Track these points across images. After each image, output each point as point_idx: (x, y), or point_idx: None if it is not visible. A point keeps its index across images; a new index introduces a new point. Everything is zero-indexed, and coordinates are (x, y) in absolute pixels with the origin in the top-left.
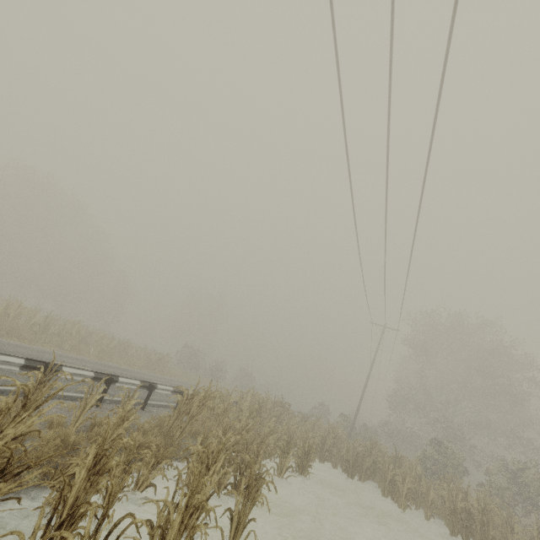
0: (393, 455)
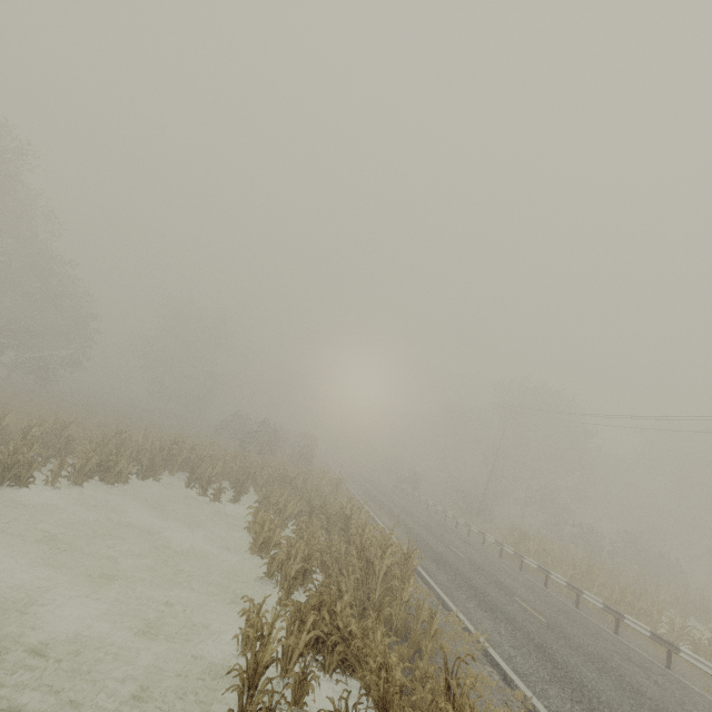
0: (611, 562)
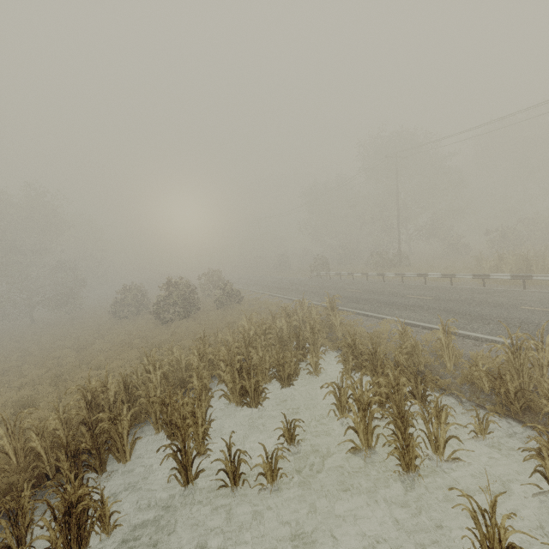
0: None
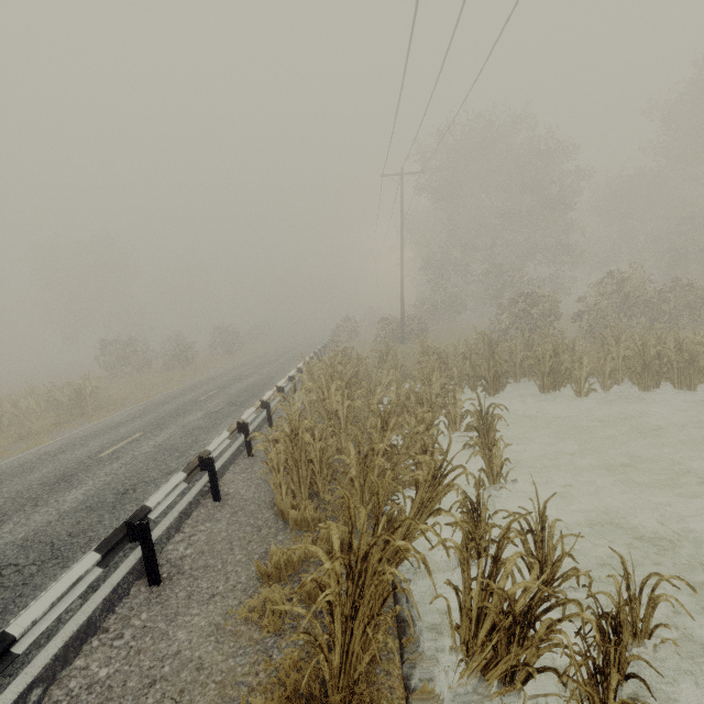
0: (520, 338)
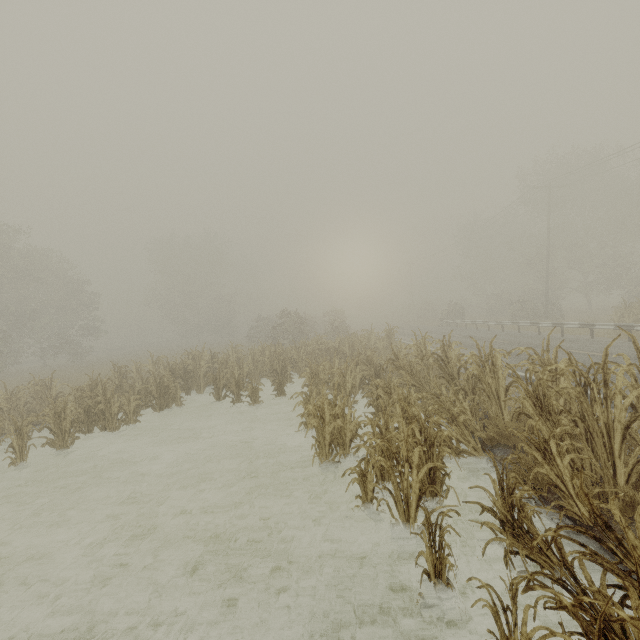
0: None
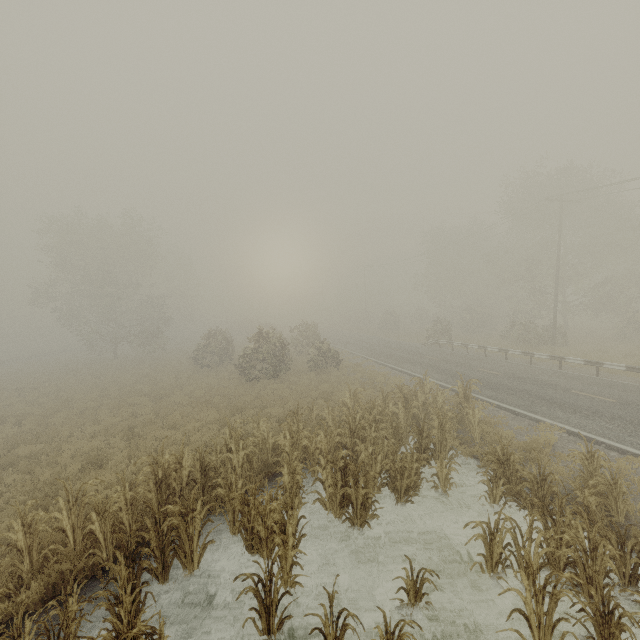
0: None
